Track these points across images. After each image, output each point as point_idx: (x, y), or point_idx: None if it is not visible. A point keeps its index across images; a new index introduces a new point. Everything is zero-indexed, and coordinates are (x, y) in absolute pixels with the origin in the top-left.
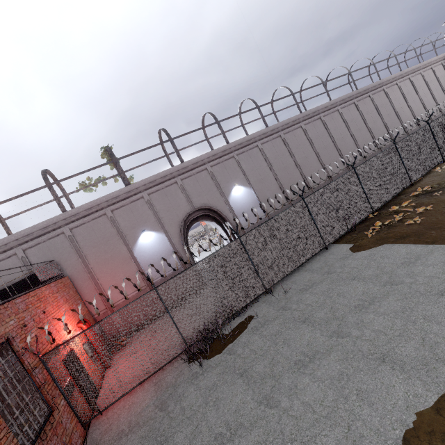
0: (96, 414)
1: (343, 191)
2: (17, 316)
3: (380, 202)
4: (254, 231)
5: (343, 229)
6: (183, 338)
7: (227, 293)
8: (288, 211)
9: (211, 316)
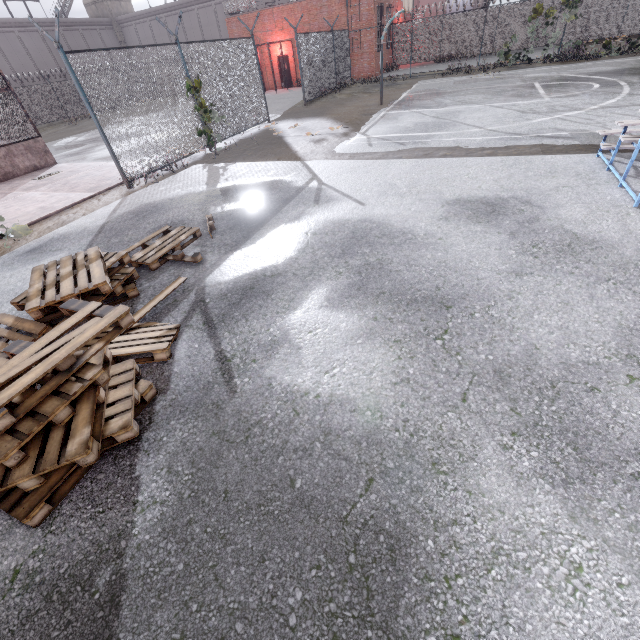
0: (397, 65)
1: (605, 3)
2: (393, 0)
3: (633, 31)
4: (511, 6)
5: (576, 38)
6: (440, 53)
7: (471, 41)
8: (545, 1)
9: (457, 50)
